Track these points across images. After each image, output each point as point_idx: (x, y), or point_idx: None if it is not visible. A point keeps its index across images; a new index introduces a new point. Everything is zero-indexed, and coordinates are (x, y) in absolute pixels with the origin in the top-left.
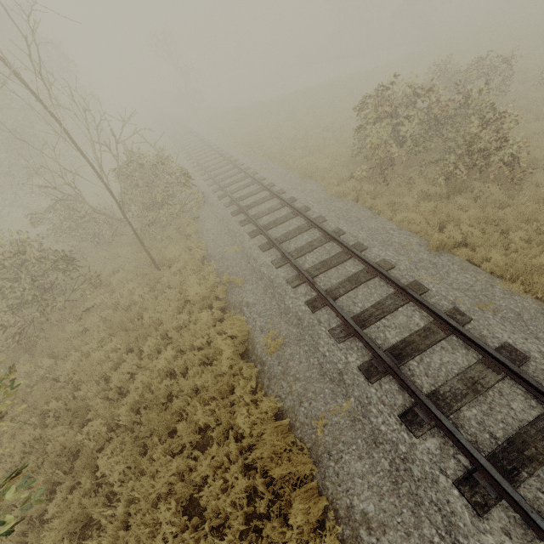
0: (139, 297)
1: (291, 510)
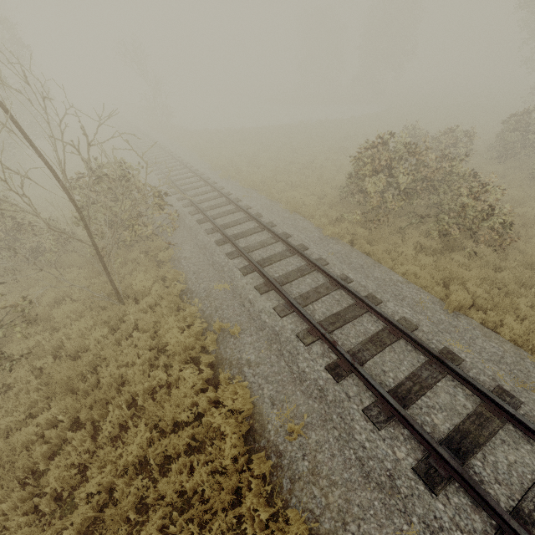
0: (95, 342)
1: None
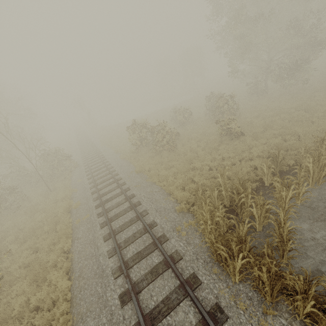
0: (40, 201)
1: (60, 241)
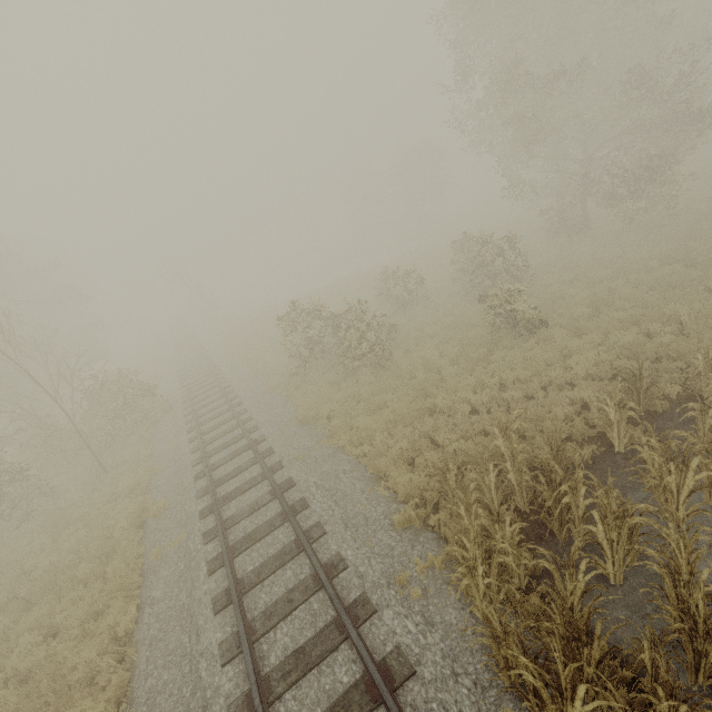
0: (79, 498)
1: (110, 608)
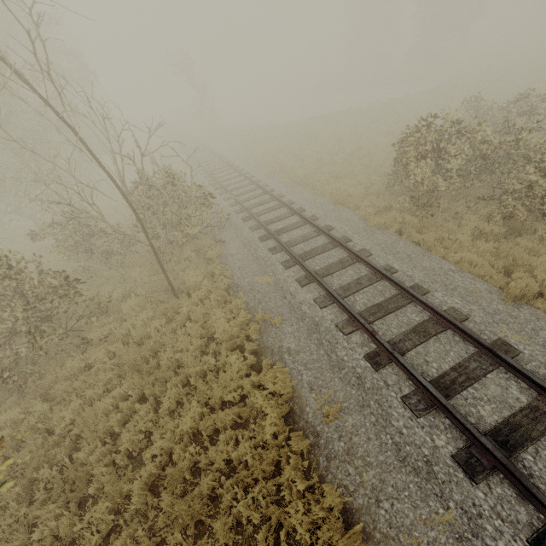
0: (155, 330)
1: None
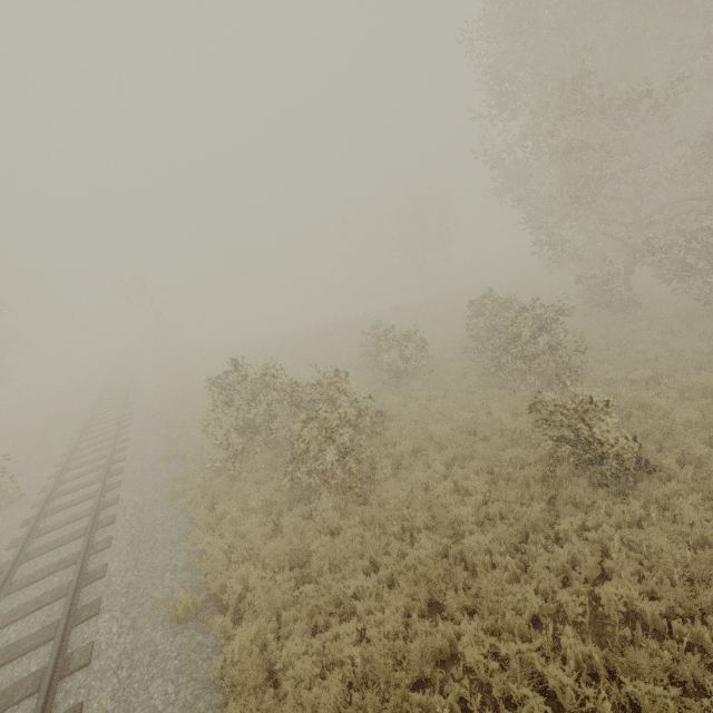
0: None
1: None
